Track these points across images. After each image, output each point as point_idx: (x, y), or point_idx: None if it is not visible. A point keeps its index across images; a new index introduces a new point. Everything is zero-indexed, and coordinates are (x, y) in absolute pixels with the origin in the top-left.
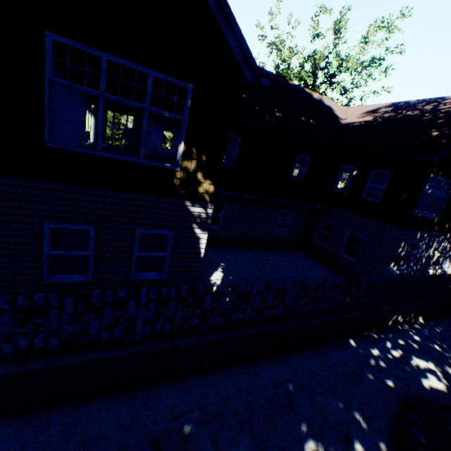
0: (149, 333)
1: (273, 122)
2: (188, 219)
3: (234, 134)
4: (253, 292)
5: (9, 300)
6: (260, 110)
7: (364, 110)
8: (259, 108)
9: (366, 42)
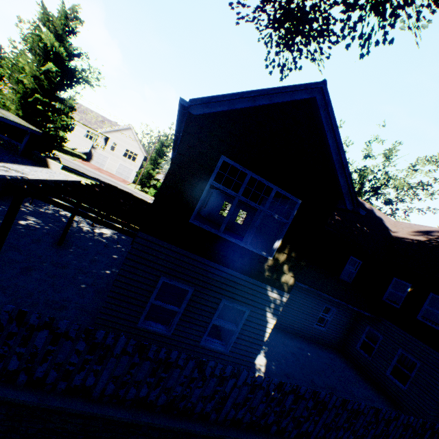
0: (231, 417)
1: (333, 224)
2: (264, 301)
3: None
4: (329, 404)
5: (156, 350)
6: None
7: (415, 228)
8: None
9: (414, 169)
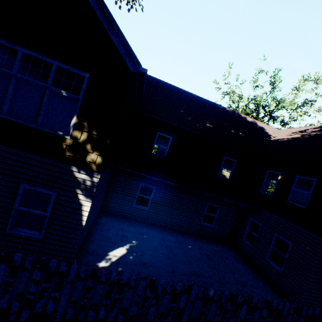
0: None
1: (201, 129)
2: (73, 184)
3: (166, 134)
4: (70, 275)
5: None
6: (192, 120)
7: (294, 130)
8: (192, 119)
9: (297, 90)
